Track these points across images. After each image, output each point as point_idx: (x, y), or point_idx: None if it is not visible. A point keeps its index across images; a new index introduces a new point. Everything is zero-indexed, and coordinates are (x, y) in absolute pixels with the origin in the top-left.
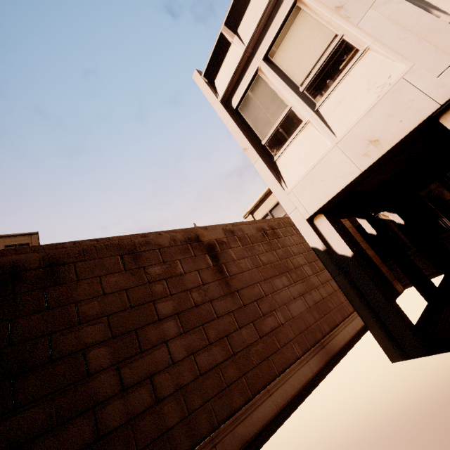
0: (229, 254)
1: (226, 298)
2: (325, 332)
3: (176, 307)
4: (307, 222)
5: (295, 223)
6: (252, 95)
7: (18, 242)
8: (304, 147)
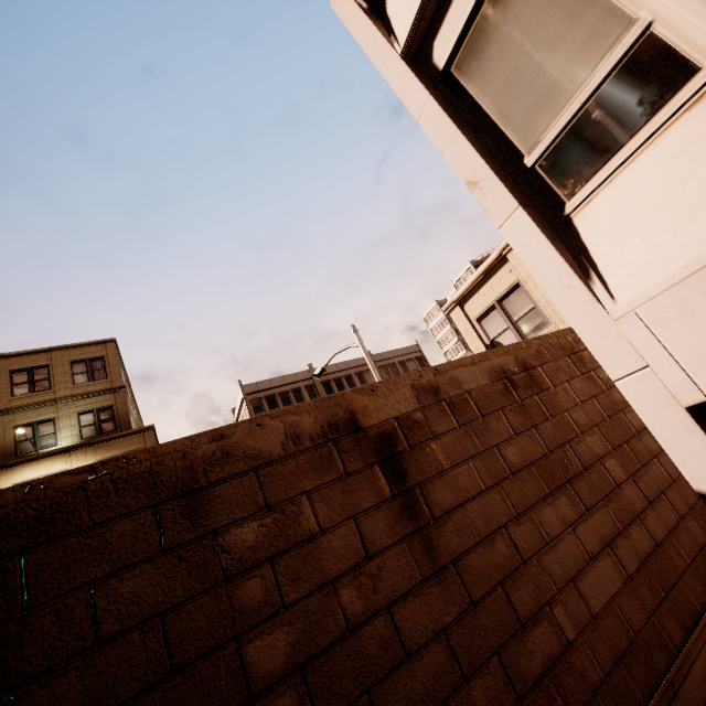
0: (430, 456)
1: (428, 589)
2: (673, 647)
3: (297, 646)
4: (690, 416)
5: (638, 410)
6: (498, 16)
7: (88, 355)
8: (703, 164)
